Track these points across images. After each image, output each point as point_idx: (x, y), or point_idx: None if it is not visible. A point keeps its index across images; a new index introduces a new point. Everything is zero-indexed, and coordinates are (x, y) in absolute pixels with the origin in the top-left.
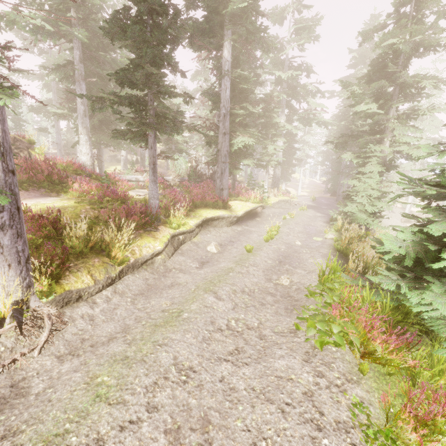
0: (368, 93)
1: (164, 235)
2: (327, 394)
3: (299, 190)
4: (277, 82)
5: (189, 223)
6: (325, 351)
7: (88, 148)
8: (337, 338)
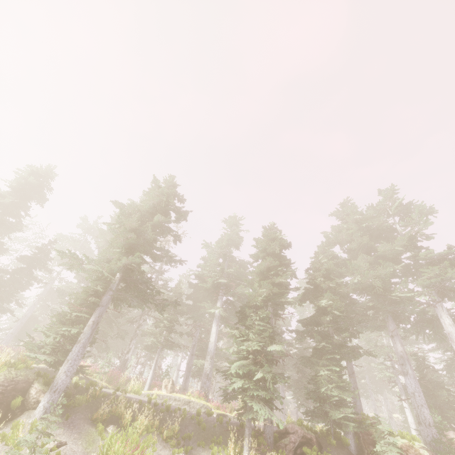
0: None
1: None
2: None
3: None
4: None
5: None
6: None
7: None
8: None
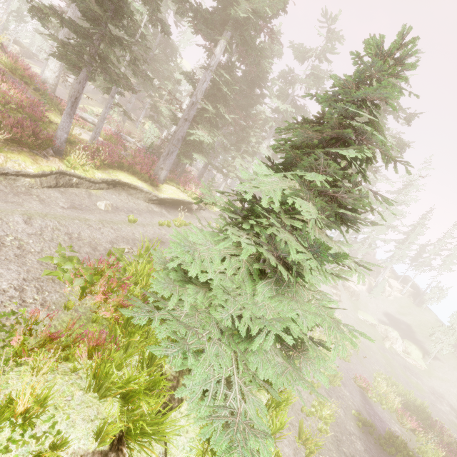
0: None
1: (51, 165)
2: (3, 298)
3: None
4: (274, 109)
5: (95, 174)
6: (57, 285)
7: (57, 67)
8: (68, 276)
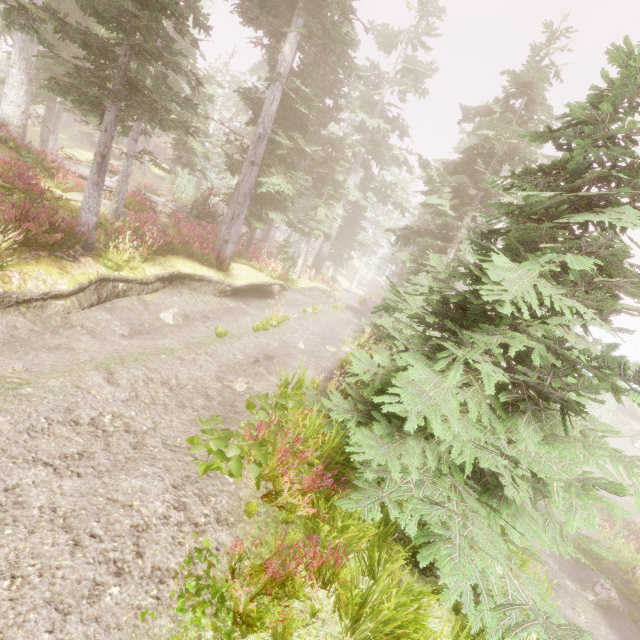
0: (448, 186)
1: (86, 272)
2: (171, 531)
3: (353, 285)
4: (359, 127)
5: (145, 270)
6: (216, 480)
7: (21, 96)
8: (234, 465)
